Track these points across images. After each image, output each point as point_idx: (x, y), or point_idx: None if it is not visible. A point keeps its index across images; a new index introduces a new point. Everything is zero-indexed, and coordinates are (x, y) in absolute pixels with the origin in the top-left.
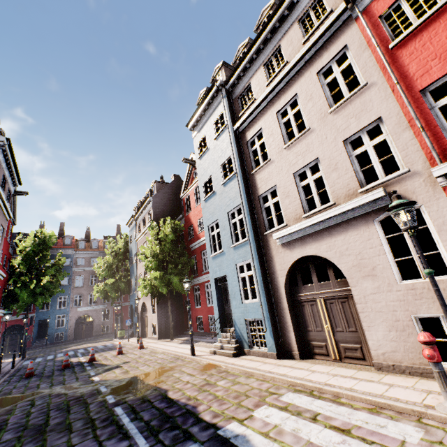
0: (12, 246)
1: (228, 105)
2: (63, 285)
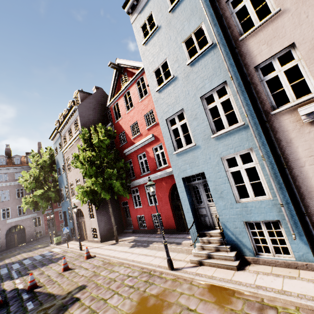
0: None
1: None
2: None
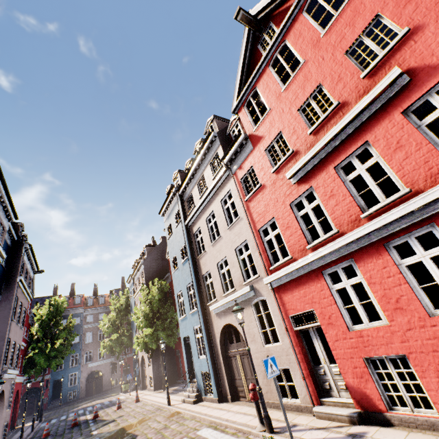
0: (31, 317)
1: (181, 205)
2: (74, 343)
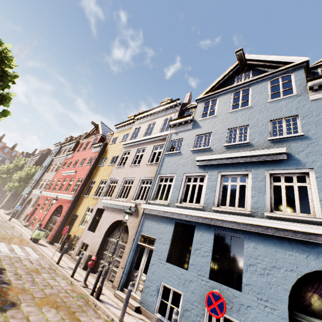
0: None
1: (58, 150)
2: None
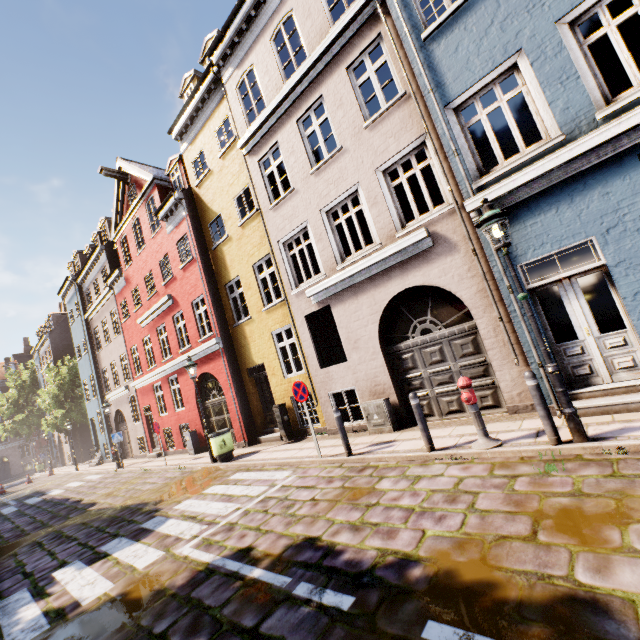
0: None
1: (80, 297)
2: None
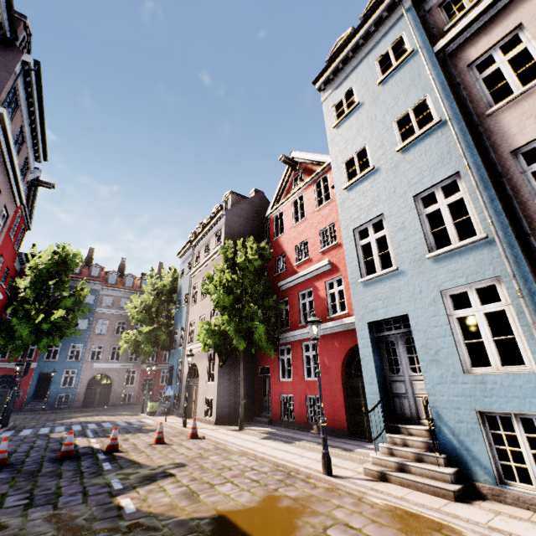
0: (20, 258)
1: (417, 18)
2: (80, 329)
